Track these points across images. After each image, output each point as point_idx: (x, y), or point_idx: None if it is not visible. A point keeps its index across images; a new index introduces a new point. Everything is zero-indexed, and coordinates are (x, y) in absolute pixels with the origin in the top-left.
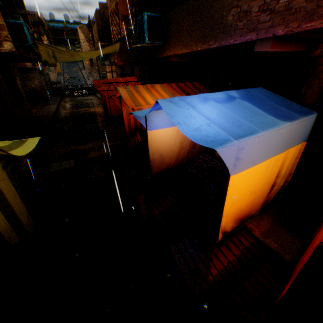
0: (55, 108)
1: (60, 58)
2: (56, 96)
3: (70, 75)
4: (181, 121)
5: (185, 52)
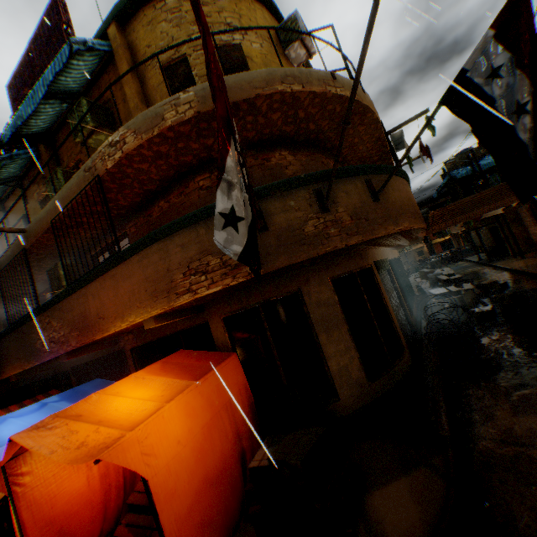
0: None
1: None
2: None
3: None
4: None
5: (21, 371)
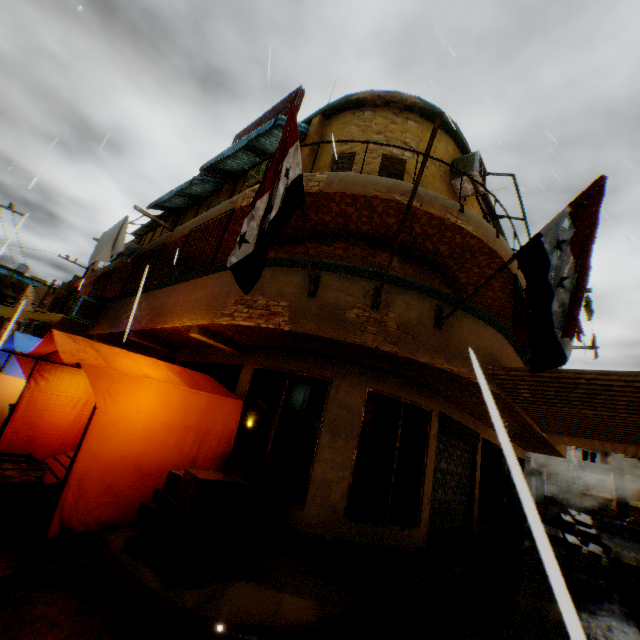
0: None
1: None
2: None
3: None
4: (24, 346)
5: (102, 332)
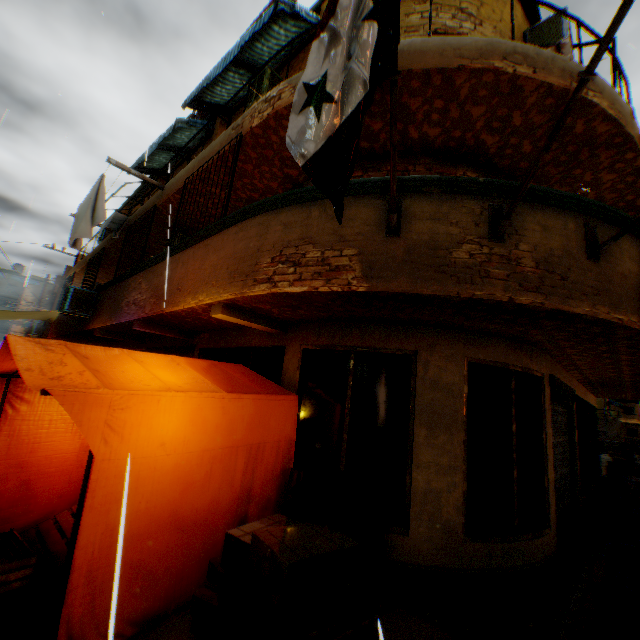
0: None
1: None
2: None
3: None
4: None
5: (102, 325)
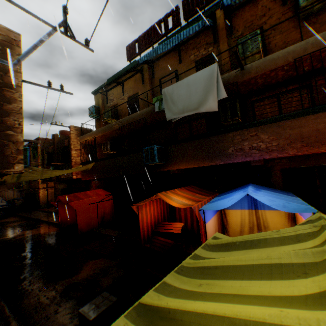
0: None
1: (25, 177)
2: None
3: None
4: (270, 204)
5: (191, 167)
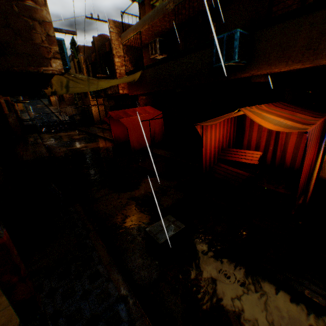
0: (46, 148)
1: (73, 88)
2: (30, 134)
3: (36, 112)
4: None
5: (297, 68)
